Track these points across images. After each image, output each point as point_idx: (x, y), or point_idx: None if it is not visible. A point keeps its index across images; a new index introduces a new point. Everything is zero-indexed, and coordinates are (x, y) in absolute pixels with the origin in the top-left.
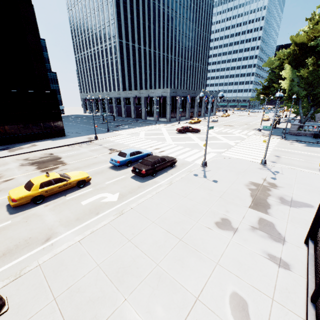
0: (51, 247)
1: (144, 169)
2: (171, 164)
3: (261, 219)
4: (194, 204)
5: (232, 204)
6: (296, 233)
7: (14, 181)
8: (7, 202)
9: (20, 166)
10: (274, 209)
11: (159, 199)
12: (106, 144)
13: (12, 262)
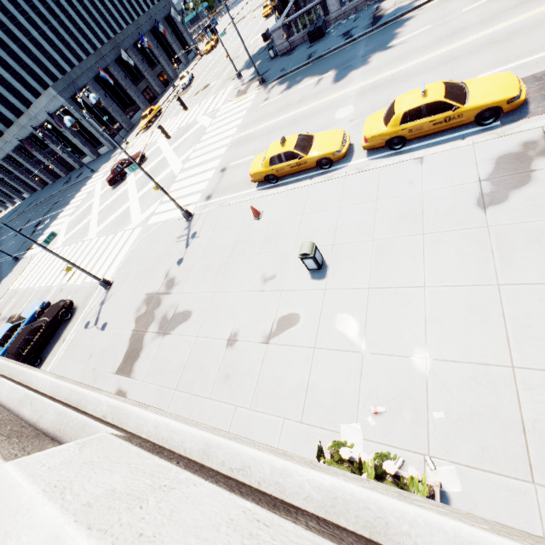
0: None
1: None
2: (61, 319)
3: (117, 393)
4: None
5: (100, 378)
6: (141, 401)
7: None
8: None
9: None
10: (143, 356)
11: None
12: (6, 307)
13: None
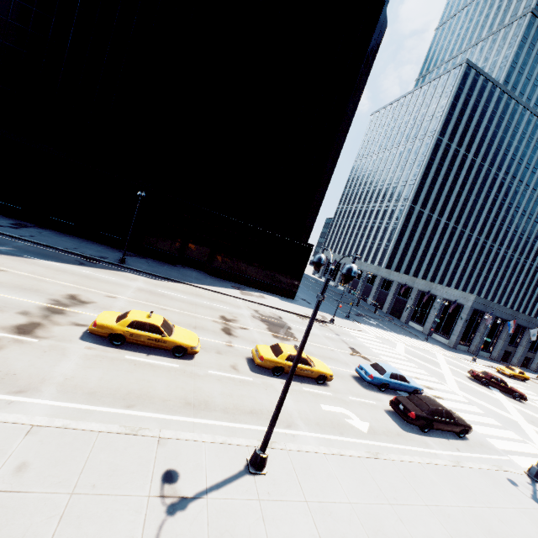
0: (293, 438)
1: (414, 411)
2: (459, 430)
3: None
4: (508, 534)
5: None
6: None
7: (249, 333)
8: (246, 354)
9: (252, 316)
10: None
11: (436, 476)
12: (345, 336)
13: (259, 426)
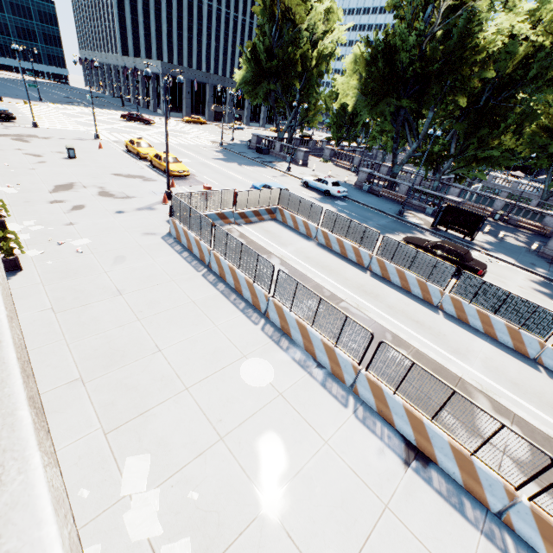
0: None
1: None
2: (1, 117)
3: None
4: None
5: None
6: None
7: None
8: None
9: None
10: None
11: None
12: None
13: None
